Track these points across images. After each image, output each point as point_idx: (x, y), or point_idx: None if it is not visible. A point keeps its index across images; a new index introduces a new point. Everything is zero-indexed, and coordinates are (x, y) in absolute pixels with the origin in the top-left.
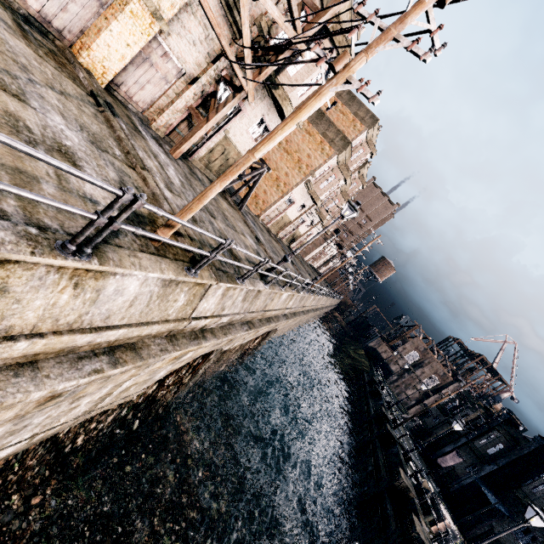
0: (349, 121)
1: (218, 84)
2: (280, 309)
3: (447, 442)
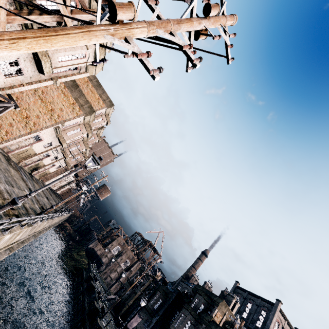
0: (96, 98)
1: None
2: (1, 249)
3: (133, 308)
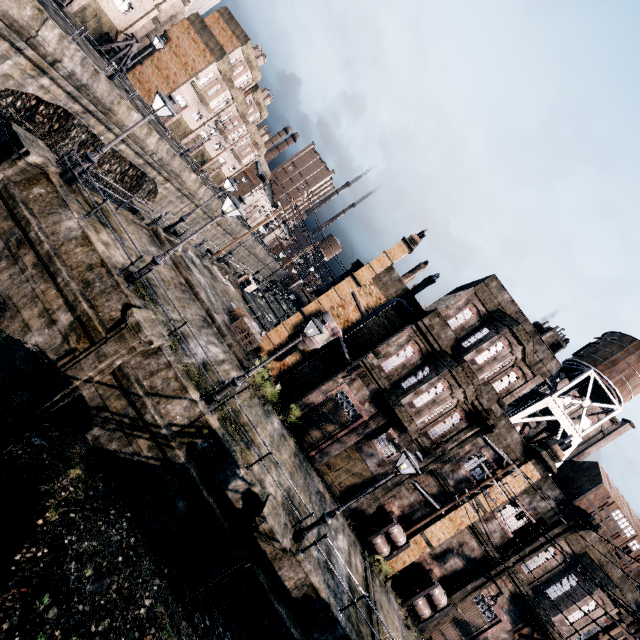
0: (228, 38)
1: None
2: (137, 132)
3: None
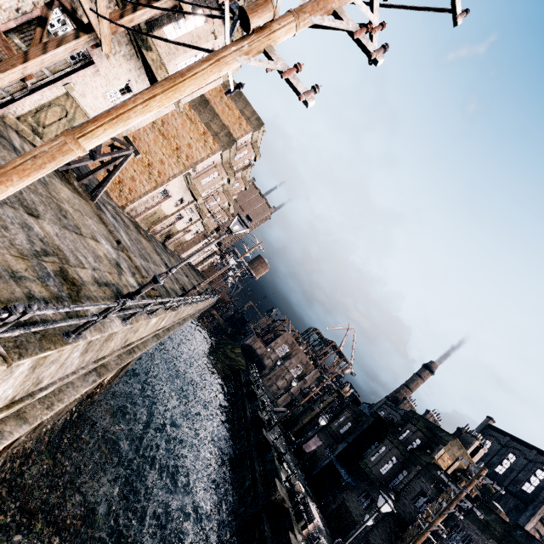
0: (235, 118)
1: (48, 8)
2: (149, 335)
3: (310, 427)
